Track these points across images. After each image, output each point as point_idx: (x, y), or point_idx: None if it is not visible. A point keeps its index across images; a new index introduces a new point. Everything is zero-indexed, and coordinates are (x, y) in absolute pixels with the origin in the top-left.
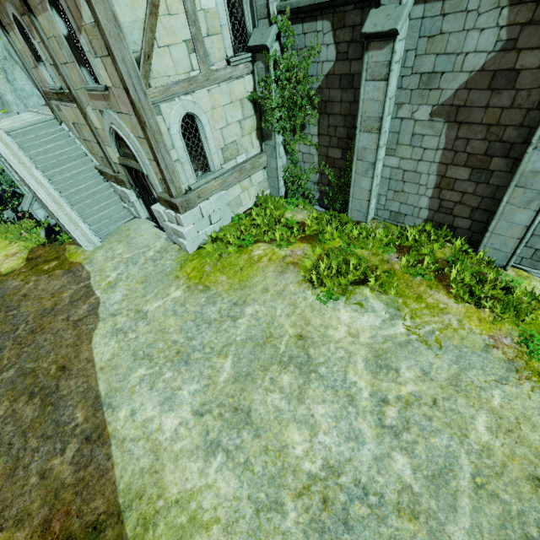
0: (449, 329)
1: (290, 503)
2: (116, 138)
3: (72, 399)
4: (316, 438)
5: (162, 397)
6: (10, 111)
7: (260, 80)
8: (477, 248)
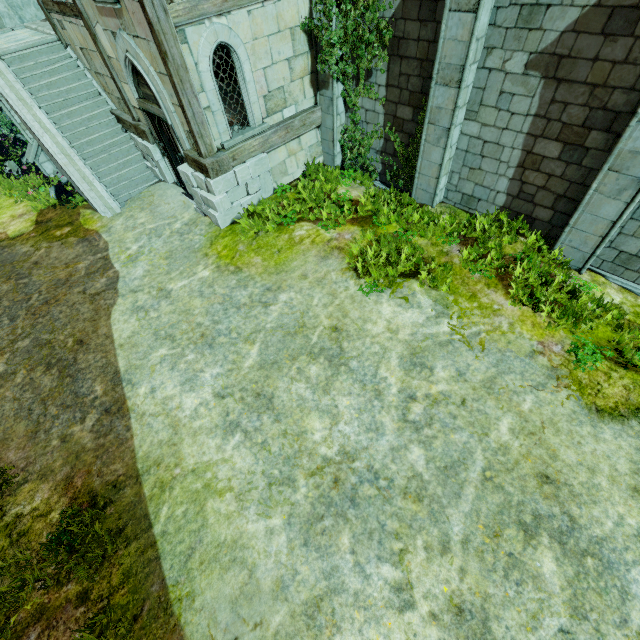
0: (497, 332)
1: (302, 480)
2: (133, 73)
3: (91, 373)
4: (337, 427)
5: (183, 378)
6: (2, 26)
7: (317, 1)
8: (553, 245)
